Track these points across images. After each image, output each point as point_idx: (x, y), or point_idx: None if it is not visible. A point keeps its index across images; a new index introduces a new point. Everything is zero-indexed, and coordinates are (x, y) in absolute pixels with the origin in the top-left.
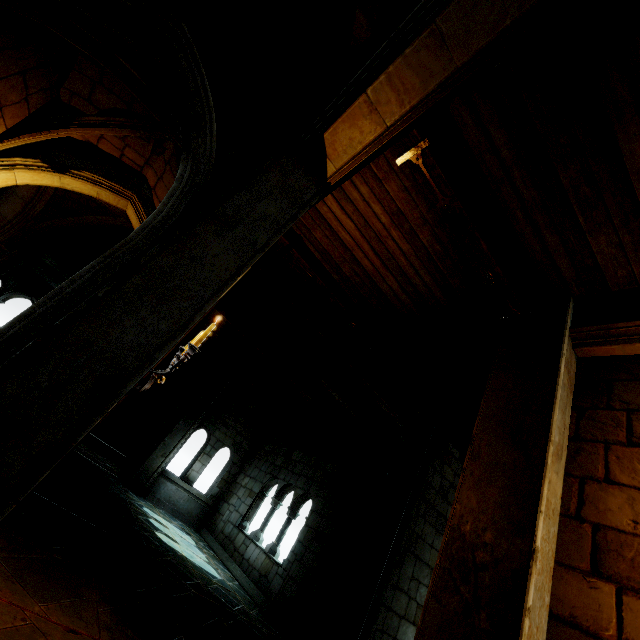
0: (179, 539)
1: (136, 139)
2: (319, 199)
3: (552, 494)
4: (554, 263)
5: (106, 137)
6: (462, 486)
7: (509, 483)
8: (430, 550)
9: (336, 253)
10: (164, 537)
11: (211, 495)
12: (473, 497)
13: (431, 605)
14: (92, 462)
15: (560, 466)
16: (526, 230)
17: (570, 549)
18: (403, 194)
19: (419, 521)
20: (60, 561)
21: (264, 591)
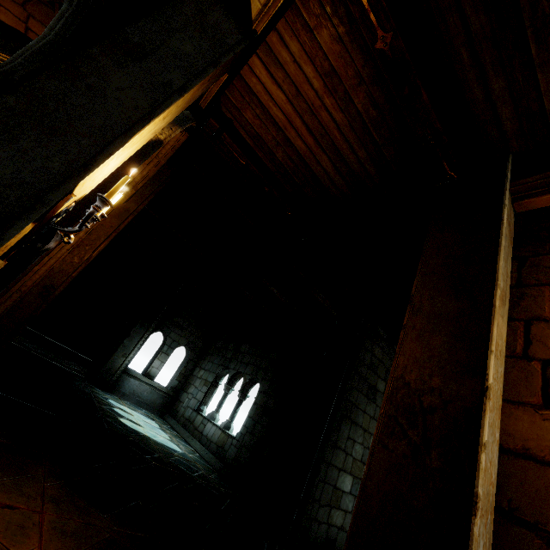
0: (143, 423)
1: (38, 6)
2: (246, 58)
3: (499, 336)
4: (496, 114)
5: (3, 4)
6: (404, 339)
7: (454, 330)
8: (363, 415)
9: (268, 136)
10: (128, 422)
11: (171, 387)
12: (416, 348)
13: (378, 451)
14: (57, 365)
15: (504, 311)
16: (470, 74)
17: (519, 387)
18: (337, 46)
19: (353, 392)
20: (5, 444)
21: (221, 459)
